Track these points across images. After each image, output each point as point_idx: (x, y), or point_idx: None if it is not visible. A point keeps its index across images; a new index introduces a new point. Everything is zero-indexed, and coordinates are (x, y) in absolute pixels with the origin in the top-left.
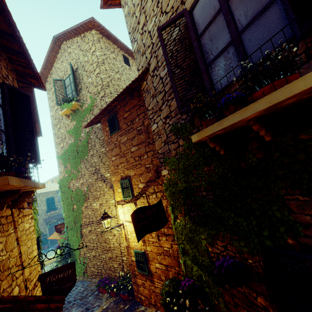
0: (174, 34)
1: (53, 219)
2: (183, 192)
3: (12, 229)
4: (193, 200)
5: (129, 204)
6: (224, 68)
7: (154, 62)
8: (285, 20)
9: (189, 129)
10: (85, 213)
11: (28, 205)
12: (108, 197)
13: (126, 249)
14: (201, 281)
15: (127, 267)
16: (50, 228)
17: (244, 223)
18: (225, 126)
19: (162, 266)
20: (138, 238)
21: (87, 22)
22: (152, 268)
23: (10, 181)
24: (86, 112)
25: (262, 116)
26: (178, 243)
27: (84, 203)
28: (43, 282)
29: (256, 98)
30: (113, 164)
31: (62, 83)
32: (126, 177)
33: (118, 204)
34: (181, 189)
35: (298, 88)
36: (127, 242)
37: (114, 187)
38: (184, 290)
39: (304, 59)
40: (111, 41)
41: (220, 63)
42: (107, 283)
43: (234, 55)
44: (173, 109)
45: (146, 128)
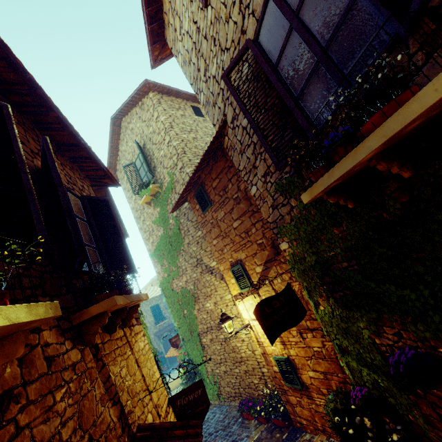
0: (244, 71)
1: (165, 331)
2: (316, 268)
3: (129, 350)
4: (332, 276)
5: (250, 296)
6: (319, 97)
7: (230, 111)
8: (380, 17)
9: (299, 184)
10: (200, 318)
11: (136, 321)
12: (222, 292)
13: (263, 357)
14: (378, 388)
15: (272, 382)
16: (165, 343)
17: (413, 297)
18: (338, 176)
19: (317, 374)
20: (270, 340)
21: (142, 87)
22: (305, 379)
23: (117, 301)
24: (167, 193)
25: (386, 149)
26: (330, 339)
27: (194, 305)
28: (175, 407)
29: (366, 132)
30: (217, 249)
31: (133, 167)
32: (236, 263)
33: (236, 299)
34: (311, 265)
35: (414, 112)
36: (261, 347)
37: (225, 278)
38: (357, 404)
39: (423, 58)
40: (173, 95)
41: (312, 92)
42: (251, 406)
43: (326, 78)
44: (270, 163)
45: (245, 194)
